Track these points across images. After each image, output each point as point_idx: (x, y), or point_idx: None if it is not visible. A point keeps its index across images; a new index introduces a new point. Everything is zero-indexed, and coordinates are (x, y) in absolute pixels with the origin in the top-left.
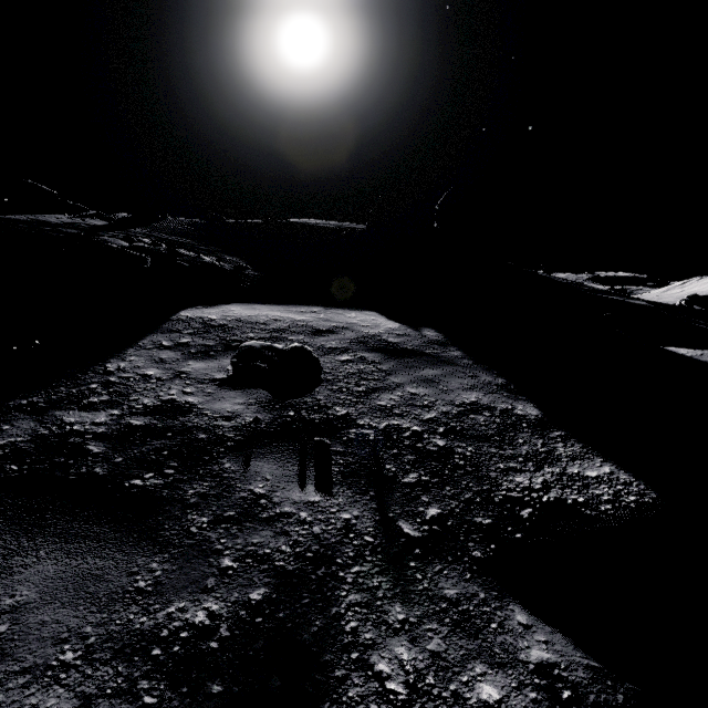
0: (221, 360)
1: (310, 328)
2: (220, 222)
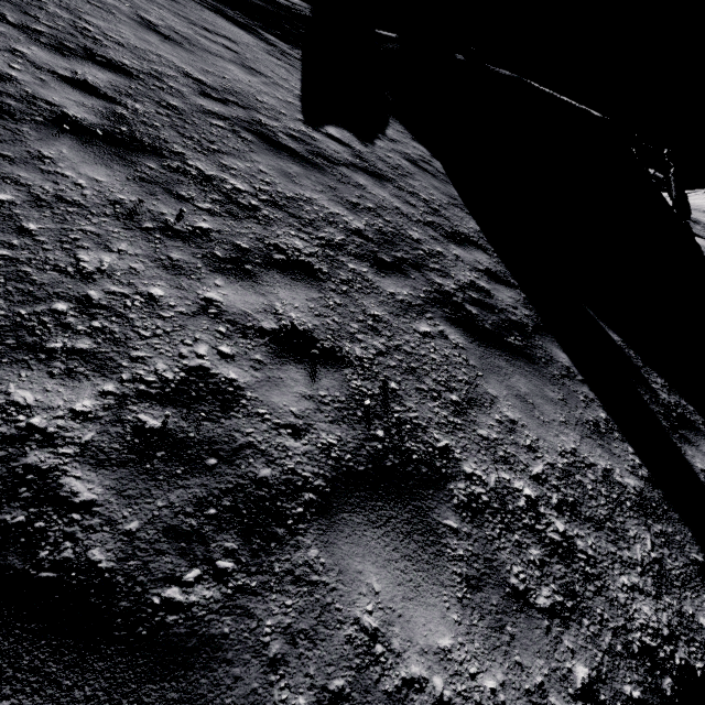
0: None
1: None
2: None
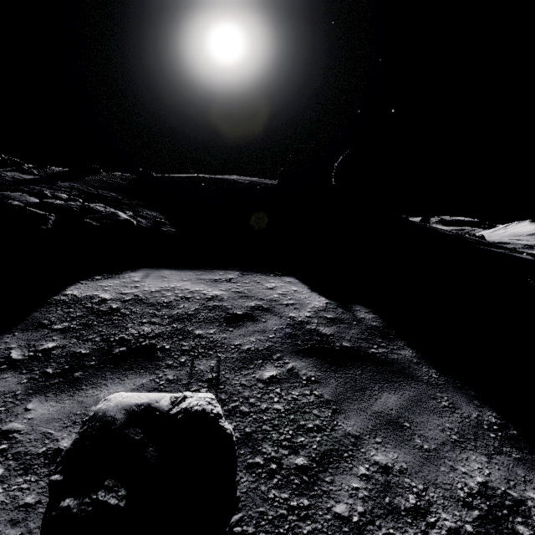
0: (86, 391)
1: (223, 311)
2: (150, 177)
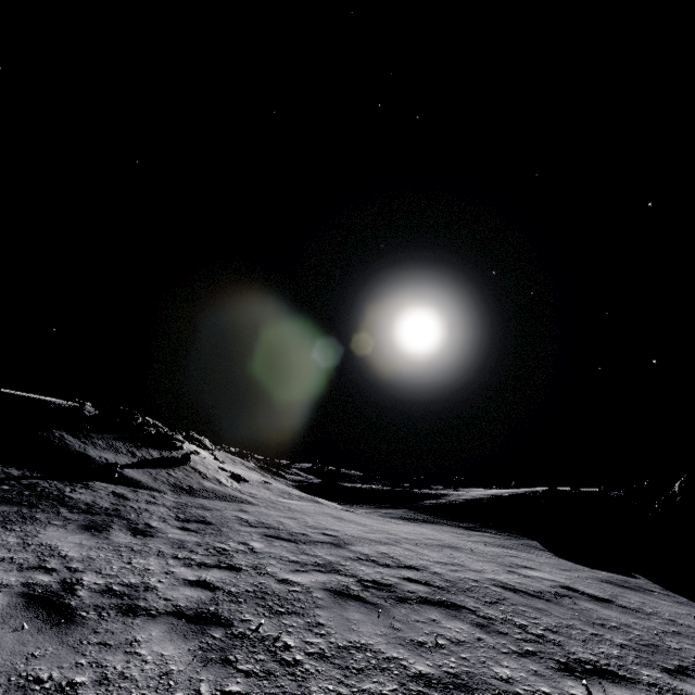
0: None
1: None
2: None
